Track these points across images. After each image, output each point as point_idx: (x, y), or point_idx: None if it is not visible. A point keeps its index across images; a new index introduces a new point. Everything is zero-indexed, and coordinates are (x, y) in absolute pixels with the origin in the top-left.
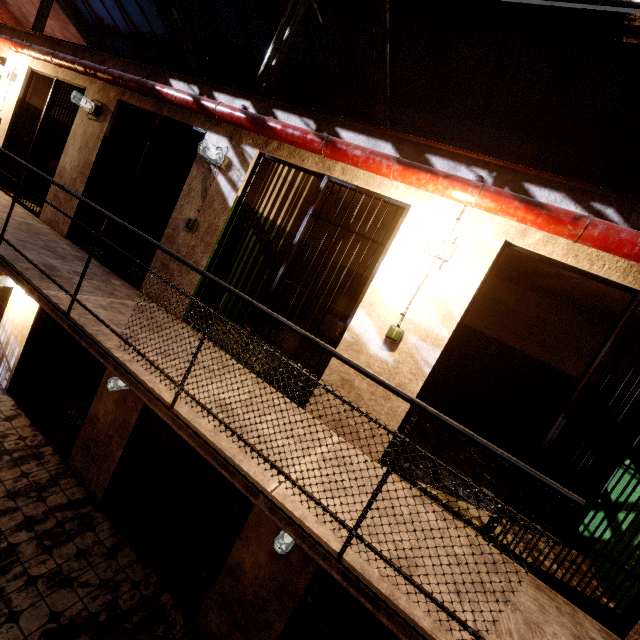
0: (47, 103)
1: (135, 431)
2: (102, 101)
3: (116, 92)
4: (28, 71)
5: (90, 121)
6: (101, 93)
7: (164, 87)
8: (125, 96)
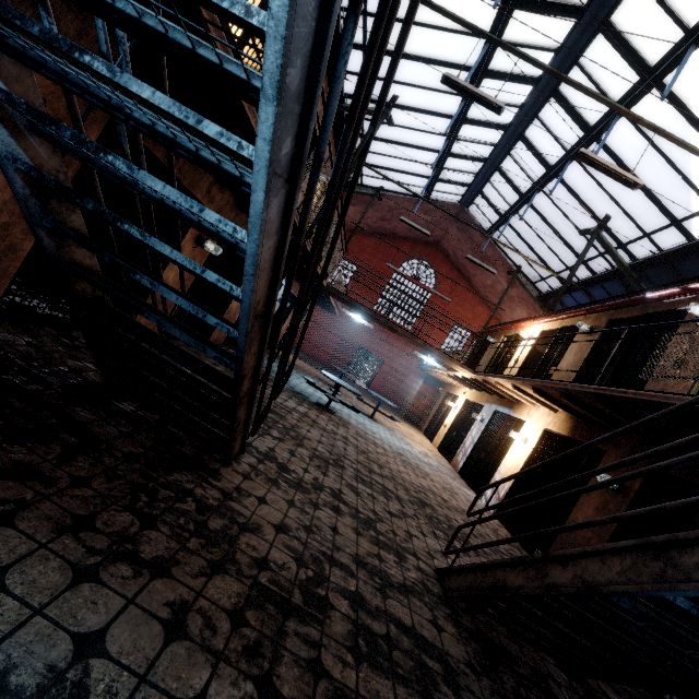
0: (552, 341)
1: (616, 532)
2: (594, 325)
3: (606, 316)
4: (540, 332)
5: (584, 338)
6: (594, 321)
7: (651, 293)
8: (614, 316)
